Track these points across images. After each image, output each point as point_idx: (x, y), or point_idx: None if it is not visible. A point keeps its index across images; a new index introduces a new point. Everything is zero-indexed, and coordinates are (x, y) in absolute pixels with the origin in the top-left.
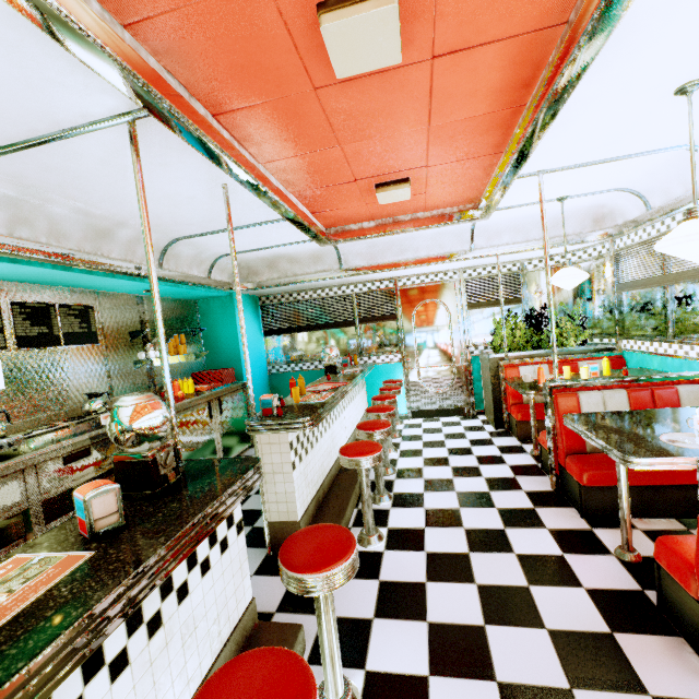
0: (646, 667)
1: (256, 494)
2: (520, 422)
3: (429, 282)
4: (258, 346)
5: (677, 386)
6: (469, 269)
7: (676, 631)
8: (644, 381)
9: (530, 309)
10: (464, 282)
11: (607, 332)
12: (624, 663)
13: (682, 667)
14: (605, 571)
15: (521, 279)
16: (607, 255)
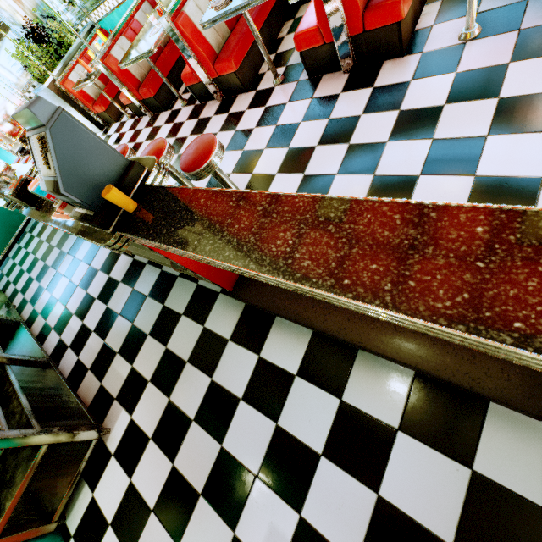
0: (209, 114)
1: (57, 269)
2: (107, 111)
3: None
4: None
5: (135, 17)
6: None
7: (207, 102)
8: (124, 24)
9: (23, 29)
10: None
11: (79, 16)
12: (205, 119)
13: (213, 106)
14: (185, 113)
15: None
16: None
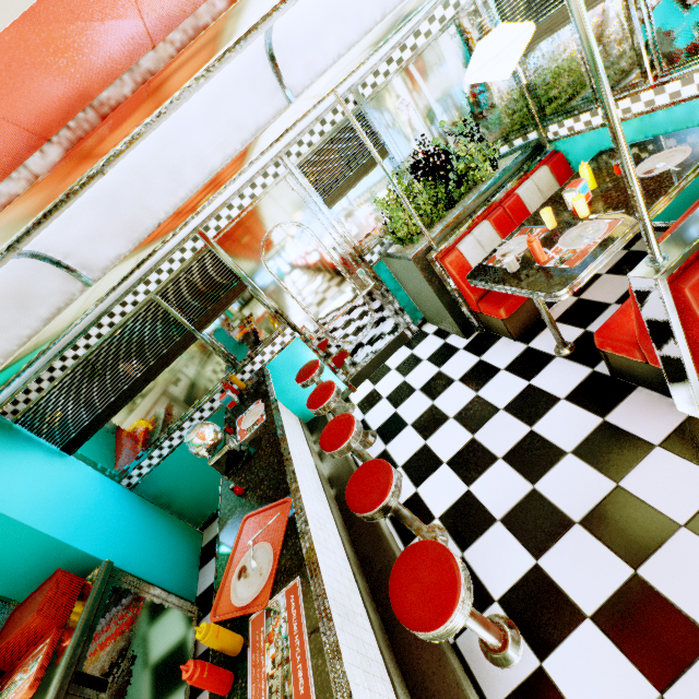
0: None
1: None
2: (507, 318)
3: (251, 202)
4: (74, 481)
5: None
6: (291, 145)
7: None
8: None
9: (411, 156)
10: (298, 170)
11: (514, 129)
12: None
13: None
14: None
15: (368, 117)
16: (471, 1)
